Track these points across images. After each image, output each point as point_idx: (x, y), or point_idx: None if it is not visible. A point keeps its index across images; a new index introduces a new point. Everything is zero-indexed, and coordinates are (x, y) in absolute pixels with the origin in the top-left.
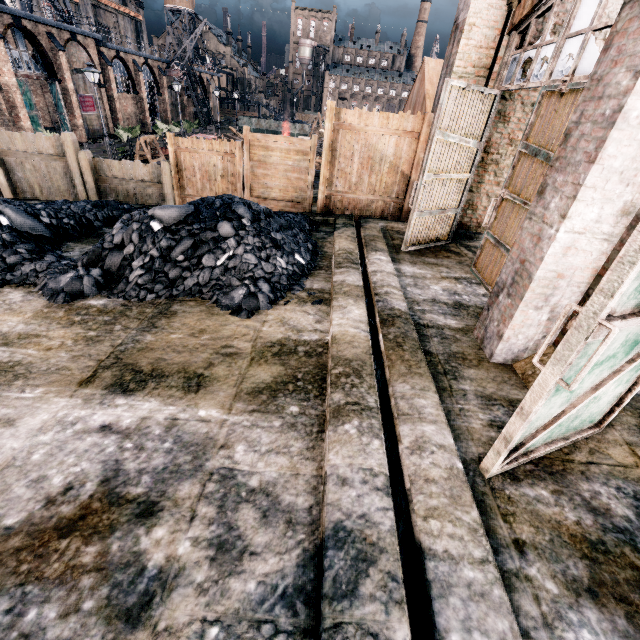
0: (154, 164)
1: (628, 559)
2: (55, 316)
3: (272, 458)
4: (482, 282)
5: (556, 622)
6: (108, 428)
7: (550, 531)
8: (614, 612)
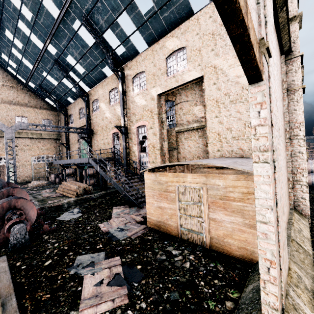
0: None
1: None
2: None
3: None
4: None
5: None
6: None
7: None
8: None
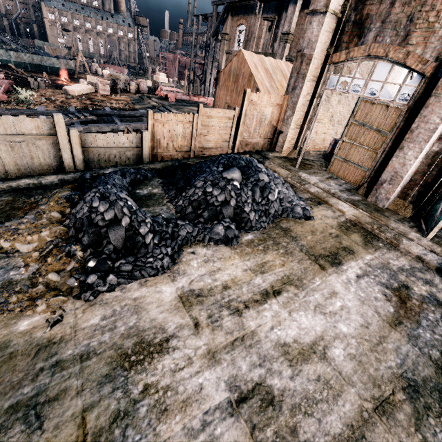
0: (134, 134)
1: None
2: (249, 251)
3: (400, 259)
4: (339, 177)
5: None
6: (359, 276)
7: None
8: None
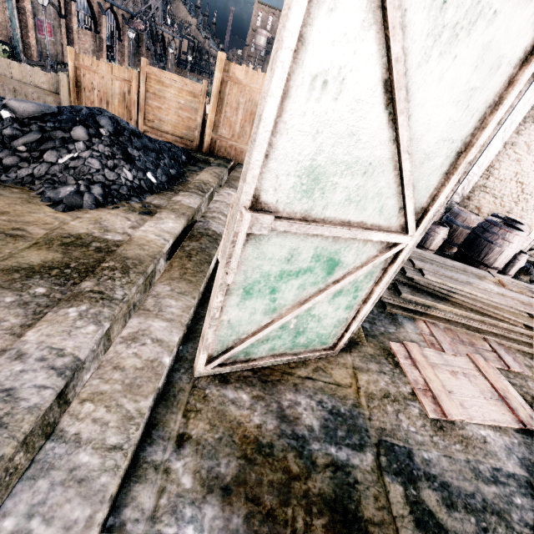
0: (54, 74)
1: (286, 463)
2: None
3: None
4: None
5: (165, 516)
6: None
7: (225, 430)
8: (236, 511)
